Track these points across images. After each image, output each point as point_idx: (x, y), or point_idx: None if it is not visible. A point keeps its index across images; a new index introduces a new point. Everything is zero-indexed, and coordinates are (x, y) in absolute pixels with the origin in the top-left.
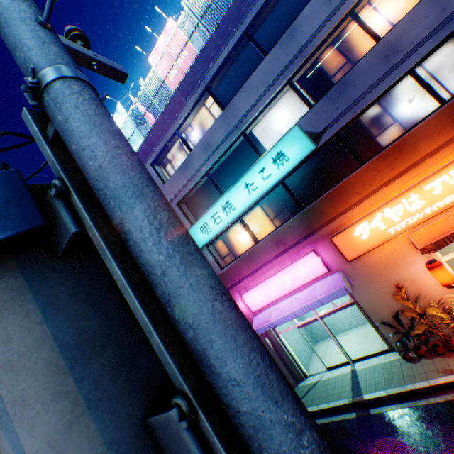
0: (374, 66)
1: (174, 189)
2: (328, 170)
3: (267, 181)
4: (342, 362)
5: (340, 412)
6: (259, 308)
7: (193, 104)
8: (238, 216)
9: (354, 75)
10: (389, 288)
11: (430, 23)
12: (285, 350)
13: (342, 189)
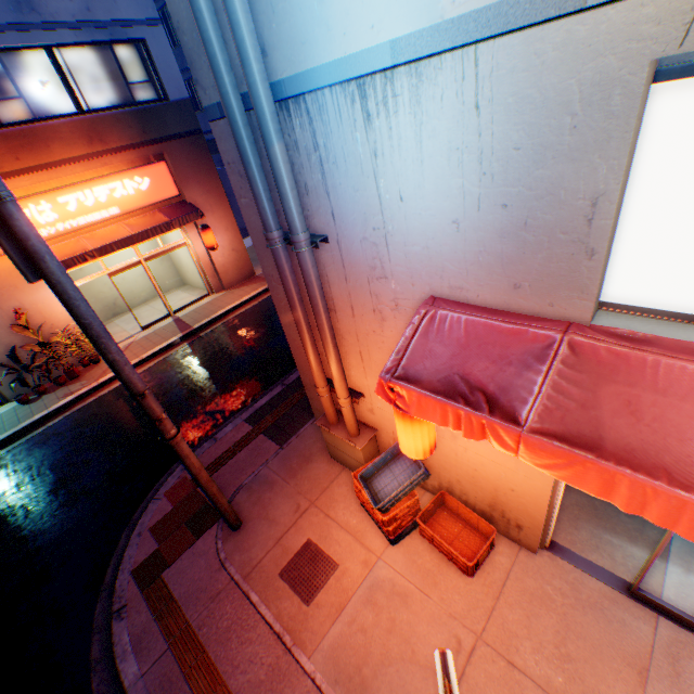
0: (1, 0)
1: None
2: None
3: None
4: None
5: None
6: None
7: None
8: None
9: None
10: (7, 319)
11: (76, 12)
12: None
13: None
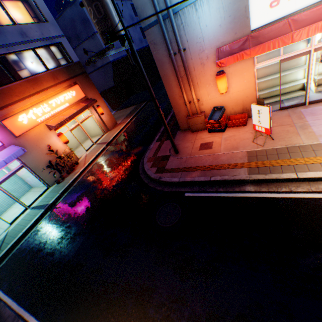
0: (17, 34)
1: None
2: None
3: None
4: (23, 211)
5: (41, 219)
6: None
7: None
8: None
9: (5, 31)
10: (43, 152)
11: (39, 35)
12: None
13: (7, 91)
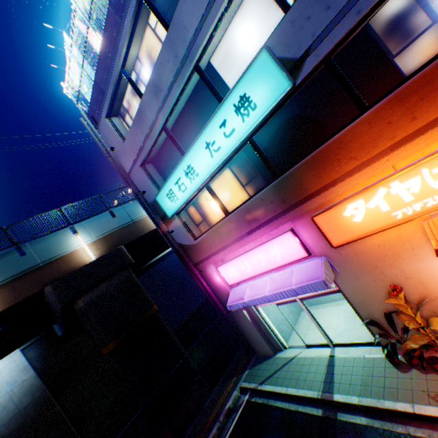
0: None
1: (134, 149)
2: (314, 119)
3: (231, 139)
4: (322, 344)
5: (308, 403)
6: (235, 283)
7: (131, 26)
8: (203, 184)
9: None
10: (384, 283)
11: None
12: (264, 322)
13: (330, 152)
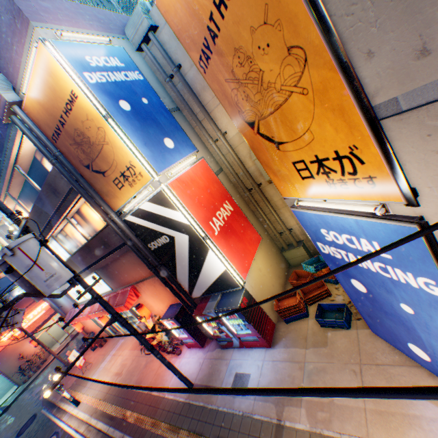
0: (9, 280)
1: None
2: None
3: None
4: None
5: None
6: None
7: None
8: None
9: (1, 282)
10: (18, 357)
11: None
12: None
13: None
